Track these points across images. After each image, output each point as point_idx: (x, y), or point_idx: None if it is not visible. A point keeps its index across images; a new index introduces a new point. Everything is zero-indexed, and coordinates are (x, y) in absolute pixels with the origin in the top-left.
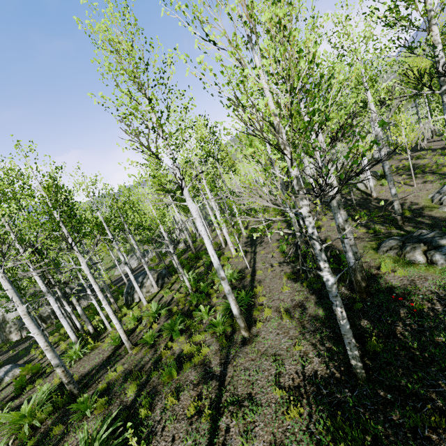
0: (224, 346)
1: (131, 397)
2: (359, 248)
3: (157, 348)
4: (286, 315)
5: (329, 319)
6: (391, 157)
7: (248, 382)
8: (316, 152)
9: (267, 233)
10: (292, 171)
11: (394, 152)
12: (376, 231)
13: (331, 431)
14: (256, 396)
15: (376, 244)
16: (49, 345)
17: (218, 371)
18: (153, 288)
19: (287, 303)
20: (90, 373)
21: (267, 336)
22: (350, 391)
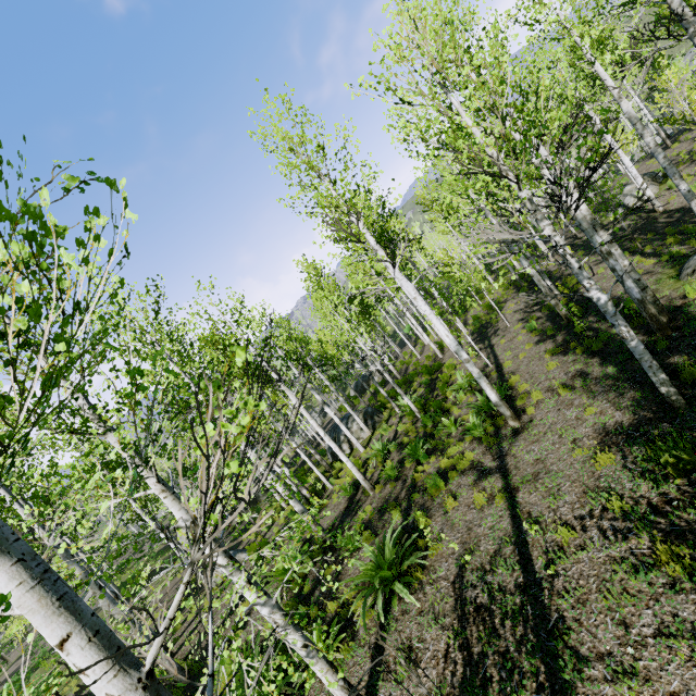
0: (491, 445)
1: (398, 522)
2: (649, 285)
3: (405, 478)
4: (562, 388)
5: (624, 372)
6: (676, 139)
7: (537, 460)
8: (542, 172)
9: (500, 315)
10: (522, 195)
11: (681, 131)
12: (673, 255)
13: (652, 457)
14: (551, 466)
15: (676, 271)
16: (288, 490)
17: (495, 466)
18: (363, 433)
19: (560, 379)
20: (334, 526)
21: (544, 416)
22: (669, 423)
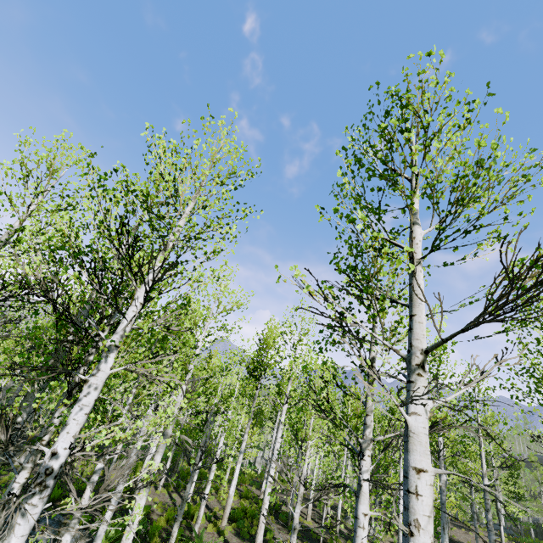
0: None
1: None
2: None
3: None
4: None
5: None
6: None
7: None
8: None
9: None
10: None
11: None
12: None
13: None
14: None
15: None
16: None
17: None
18: None
19: None
20: None
21: None
22: None
